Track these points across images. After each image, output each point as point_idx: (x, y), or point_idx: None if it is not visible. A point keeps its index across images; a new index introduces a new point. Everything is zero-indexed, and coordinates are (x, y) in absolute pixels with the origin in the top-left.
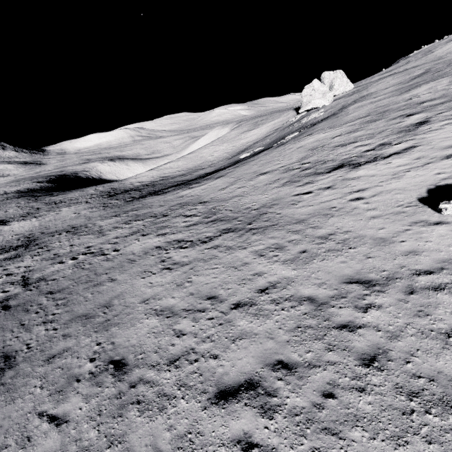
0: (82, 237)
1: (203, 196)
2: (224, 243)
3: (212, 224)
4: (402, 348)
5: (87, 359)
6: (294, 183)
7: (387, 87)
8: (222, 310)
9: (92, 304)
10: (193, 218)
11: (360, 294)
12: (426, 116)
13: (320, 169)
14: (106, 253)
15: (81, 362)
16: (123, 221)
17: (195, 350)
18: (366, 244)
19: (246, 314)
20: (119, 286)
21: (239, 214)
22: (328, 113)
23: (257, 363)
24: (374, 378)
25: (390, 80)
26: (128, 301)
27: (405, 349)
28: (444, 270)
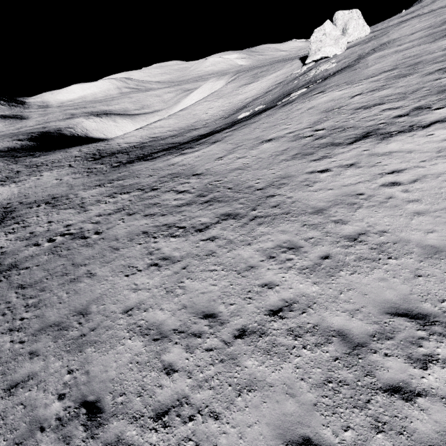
0: (61, 212)
1: (197, 166)
2: (224, 234)
3: (209, 206)
4: None
5: (55, 395)
6: (307, 157)
7: (413, 32)
8: (224, 338)
9: (67, 309)
10: (185, 195)
11: (413, 335)
12: None
13: (338, 138)
14: (87, 235)
15: (48, 399)
16: (108, 193)
17: (190, 400)
18: (413, 254)
19: (254, 349)
20: (99, 285)
21: (240, 194)
22: (341, 64)
23: (274, 437)
24: None
25: (416, 23)
26: (108, 308)
27: None
28: None
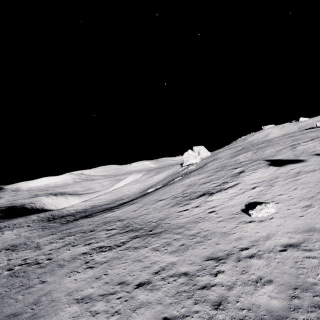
0: (20, 252)
1: (121, 216)
2: (133, 245)
3: (126, 234)
4: (234, 294)
5: None
6: (178, 205)
7: (226, 154)
8: (128, 290)
9: (22, 304)
10: (112, 231)
11: (213, 266)
12: (242, 169)
13: (193, 196)
14: (41, 262)
15: None
16: (58, 237)
17: None
18: (217, 236)
19: (144, 290)
20: (48, 285)
21: (144, 225)
22: (198, 166)
23: None
24: (220, 315)
25: (227, 151)
26: (54, 296)
27: (236, 294)
28: (254, 246)
